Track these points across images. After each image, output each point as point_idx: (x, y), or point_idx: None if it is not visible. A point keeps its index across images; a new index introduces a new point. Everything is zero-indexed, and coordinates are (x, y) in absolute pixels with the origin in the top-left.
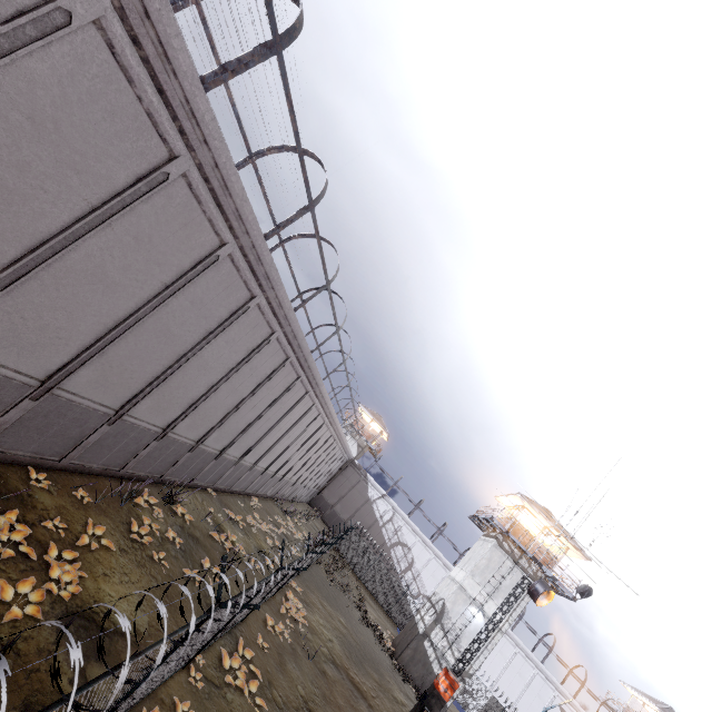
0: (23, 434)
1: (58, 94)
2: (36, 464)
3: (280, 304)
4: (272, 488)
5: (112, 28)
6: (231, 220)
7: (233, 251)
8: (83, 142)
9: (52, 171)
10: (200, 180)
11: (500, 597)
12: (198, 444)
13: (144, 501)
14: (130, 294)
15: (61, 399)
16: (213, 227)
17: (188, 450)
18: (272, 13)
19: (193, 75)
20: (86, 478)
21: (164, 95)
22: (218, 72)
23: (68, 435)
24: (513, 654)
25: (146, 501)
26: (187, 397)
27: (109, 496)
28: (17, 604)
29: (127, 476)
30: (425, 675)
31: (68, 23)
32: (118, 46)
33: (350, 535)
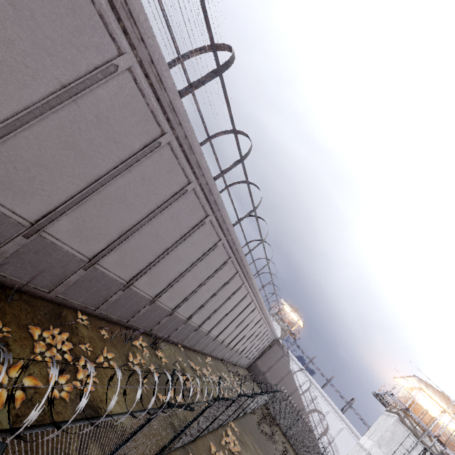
0: (78, 290)
1: (109, 104)
2: (82, 310)
3: (224, 220)
4: (220, 352)
5: (136, 71)
6: (194, 168)
7: (195, 187)
8: (120, 128)
9: (104, 143)
10: (177, 146)
11: None
12: (173, 311)
13: (138, 344)
14: (138, 210)
15: (99, 271)
16: (184, 172)
17: (167, 314)
18: (216, 55)
19: (174, 89)
20: (108, 324)
21: (159, 101)
22: (188, 88)
23: (100, 294)
24: None
25: (140, 344)
26: (167, 278)
27: (119, 337)
28: (57, 389)
29: (131, 327)
30: None
31: (116, 71)
32: (138, 79)
33: (277, 397)
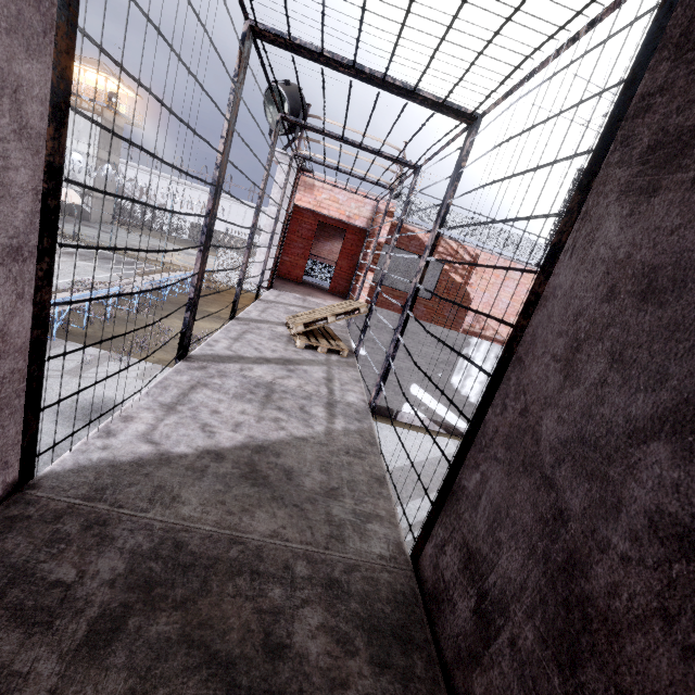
0: None
1: None
2: None
3: None
4: None
5: None
6: None
7: None
8: None
9: None
10: None
11: (83, 138)
12: None
13: None
14: None
15: None
16: None
17: None
18: None
19: None
20: None
21: None
22: None
23: None
24: (230, 207)
25: None
26: None
27: None
28: None
29: None
30: (70, 206)
31: None
32: None
33: None
